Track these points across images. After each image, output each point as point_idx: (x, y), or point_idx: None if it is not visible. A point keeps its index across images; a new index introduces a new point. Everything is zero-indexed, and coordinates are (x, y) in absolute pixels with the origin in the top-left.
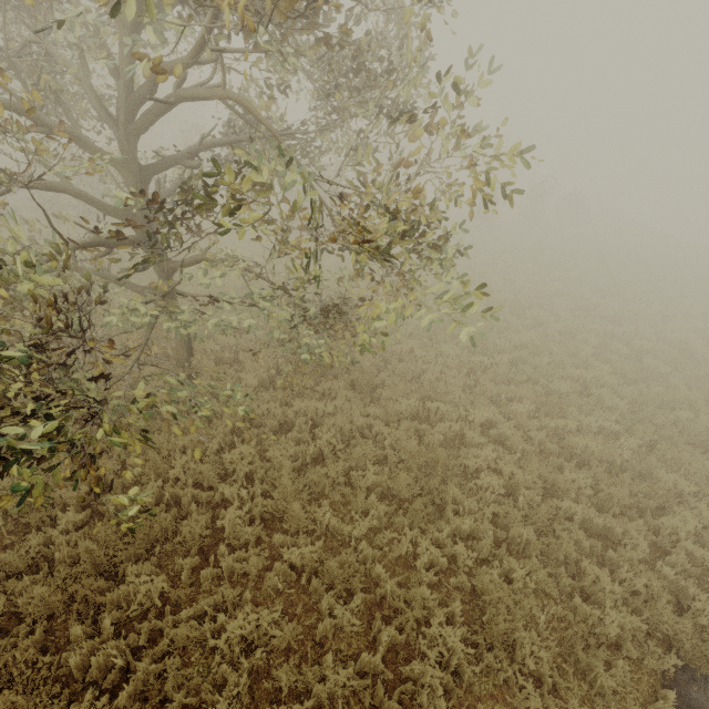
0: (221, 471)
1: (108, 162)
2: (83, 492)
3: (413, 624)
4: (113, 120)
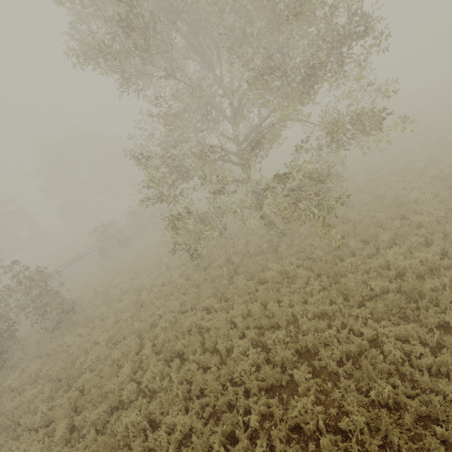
0: (328, 243)
1: (239, 165)
2: (295, 265)
3: (442, 230)
4: (235, 153)
